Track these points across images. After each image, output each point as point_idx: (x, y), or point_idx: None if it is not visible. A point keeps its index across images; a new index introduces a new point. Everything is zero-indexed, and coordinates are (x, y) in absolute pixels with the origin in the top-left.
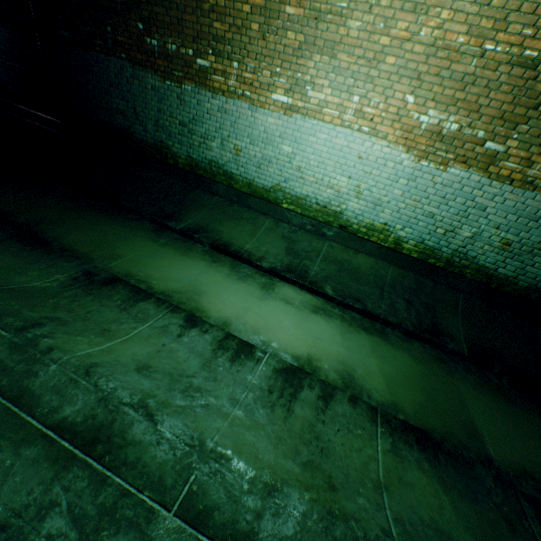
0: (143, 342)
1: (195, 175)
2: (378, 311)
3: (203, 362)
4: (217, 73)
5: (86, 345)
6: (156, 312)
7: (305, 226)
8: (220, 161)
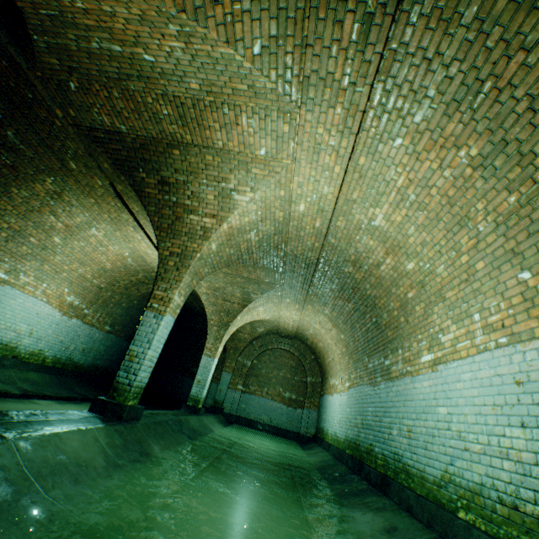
0: None
1: None
2: (70, 395)
3: None
4: None
5: None
6: None
7: None
8: None
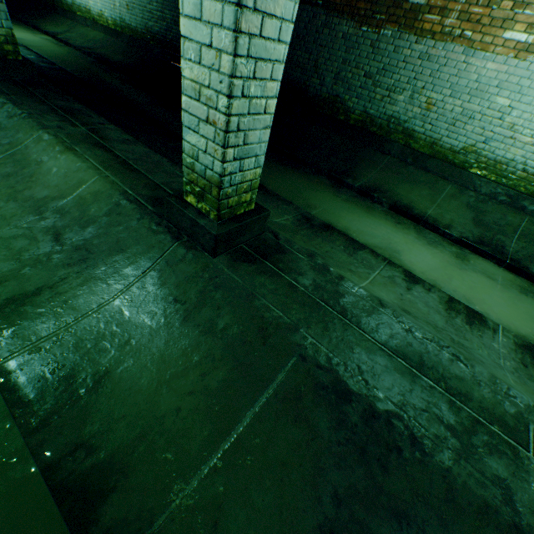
0: (383, 288)
1: (367, 132)
2: None
3: (443, 319)
4: (433, 11)
5: (353, 280)
6: (376, 262)
7: (497, 197)
8: (401, 117)
